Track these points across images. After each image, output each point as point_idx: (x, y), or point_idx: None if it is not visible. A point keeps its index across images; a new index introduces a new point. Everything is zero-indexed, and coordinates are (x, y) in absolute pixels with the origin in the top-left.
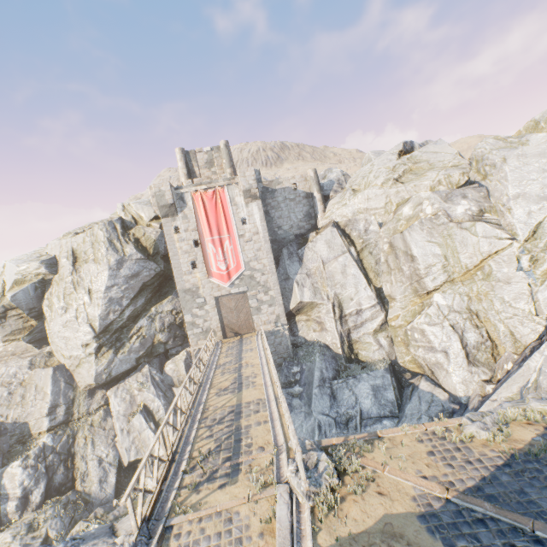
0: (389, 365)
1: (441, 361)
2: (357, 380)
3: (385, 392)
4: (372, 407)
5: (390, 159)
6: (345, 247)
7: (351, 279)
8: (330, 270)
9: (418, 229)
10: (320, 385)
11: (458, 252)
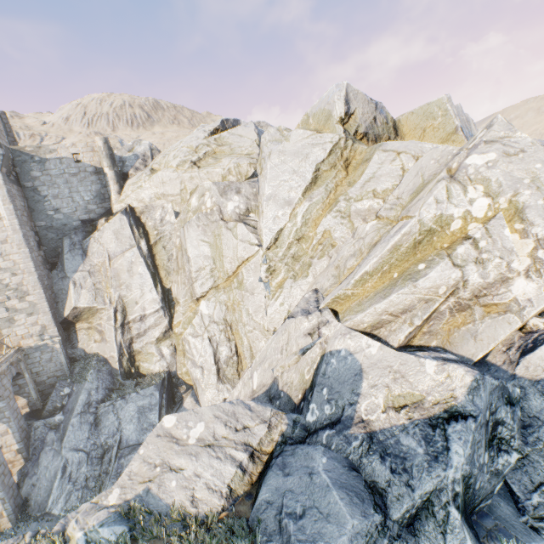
0: (164, 379)
1: (198, 377)
2: (125, 401)
3: (149, 414)
4: (133, 433)
5: (198, 137)
6: (134, 240)
7: (138, 279)
8: (116, 267)
9: (195, 225)
10: (82, 412)
11: (223, 255)
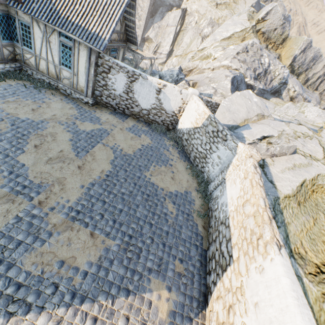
0: None
1: None
2: None
3: None
4: None
5: None
6: (177, 24)
7: (168, 39)
8: (166, 30)
9: (193, 30)
10: None
11: (190, 46)
